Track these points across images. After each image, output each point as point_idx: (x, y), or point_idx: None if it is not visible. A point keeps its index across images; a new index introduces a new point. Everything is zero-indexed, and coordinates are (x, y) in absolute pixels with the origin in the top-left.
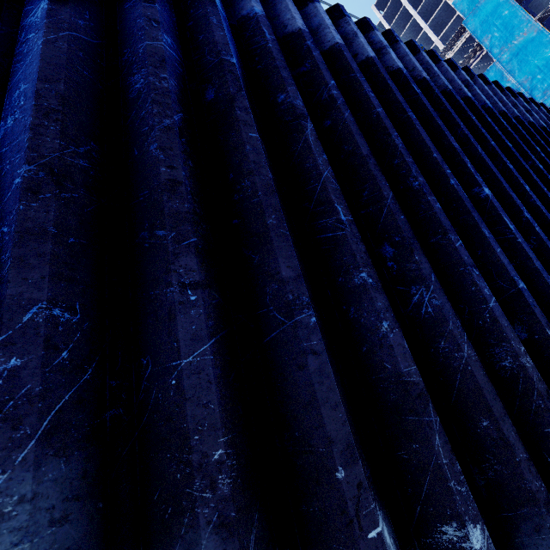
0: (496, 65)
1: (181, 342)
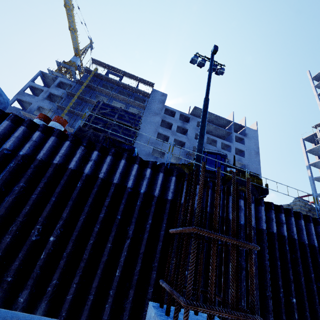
0: None
1: (69, 293)
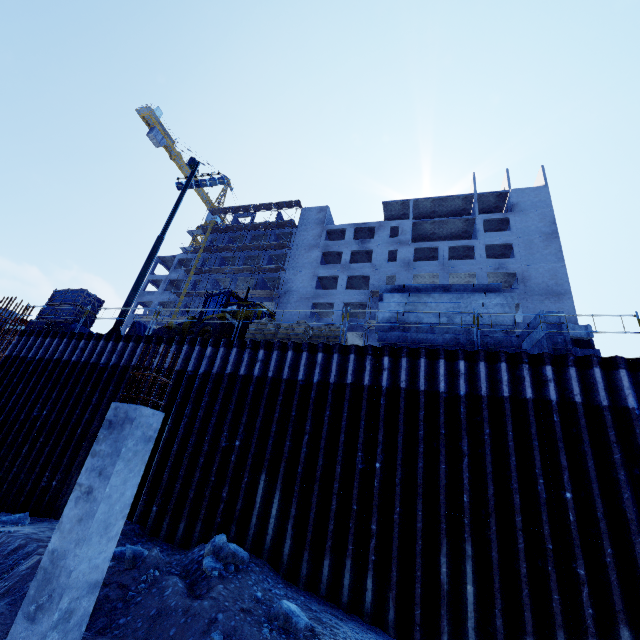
0: None
1: None
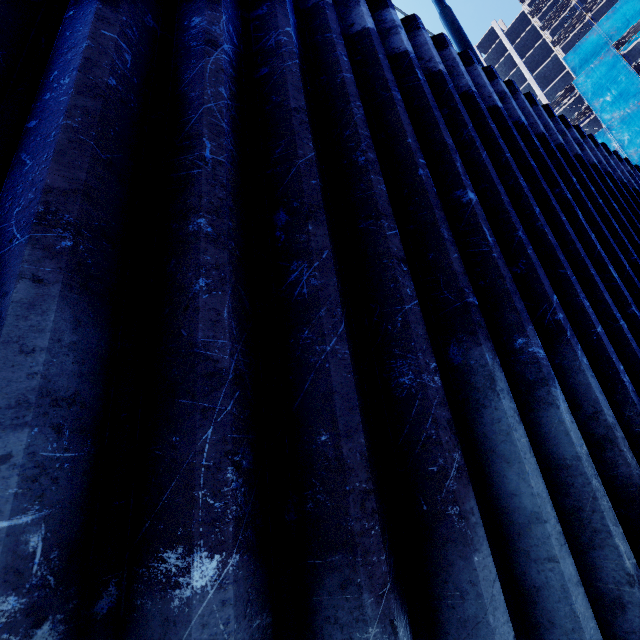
0: (604, 132)
1: (593, 322)
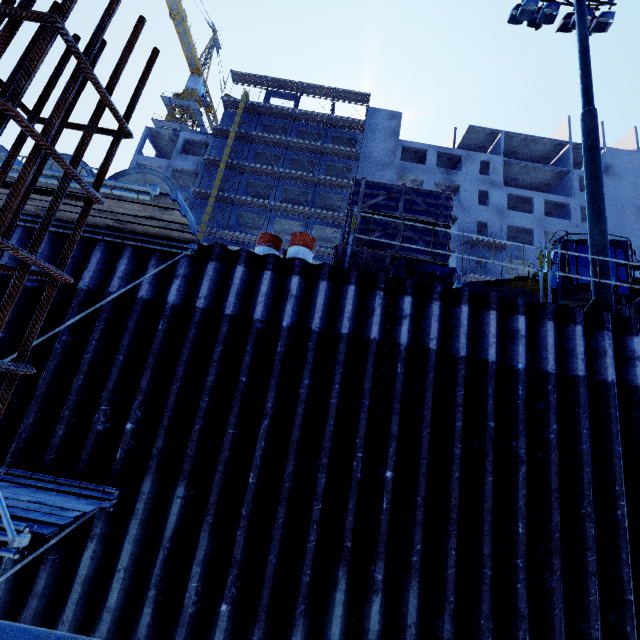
0: None
1: (448, 566)
